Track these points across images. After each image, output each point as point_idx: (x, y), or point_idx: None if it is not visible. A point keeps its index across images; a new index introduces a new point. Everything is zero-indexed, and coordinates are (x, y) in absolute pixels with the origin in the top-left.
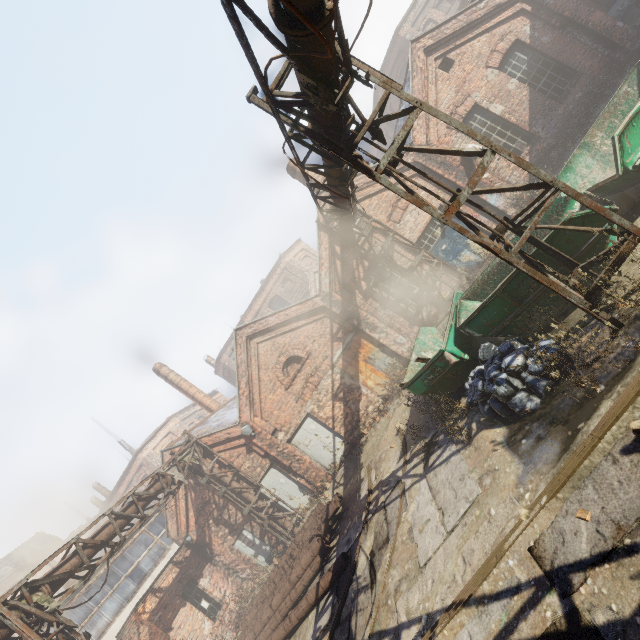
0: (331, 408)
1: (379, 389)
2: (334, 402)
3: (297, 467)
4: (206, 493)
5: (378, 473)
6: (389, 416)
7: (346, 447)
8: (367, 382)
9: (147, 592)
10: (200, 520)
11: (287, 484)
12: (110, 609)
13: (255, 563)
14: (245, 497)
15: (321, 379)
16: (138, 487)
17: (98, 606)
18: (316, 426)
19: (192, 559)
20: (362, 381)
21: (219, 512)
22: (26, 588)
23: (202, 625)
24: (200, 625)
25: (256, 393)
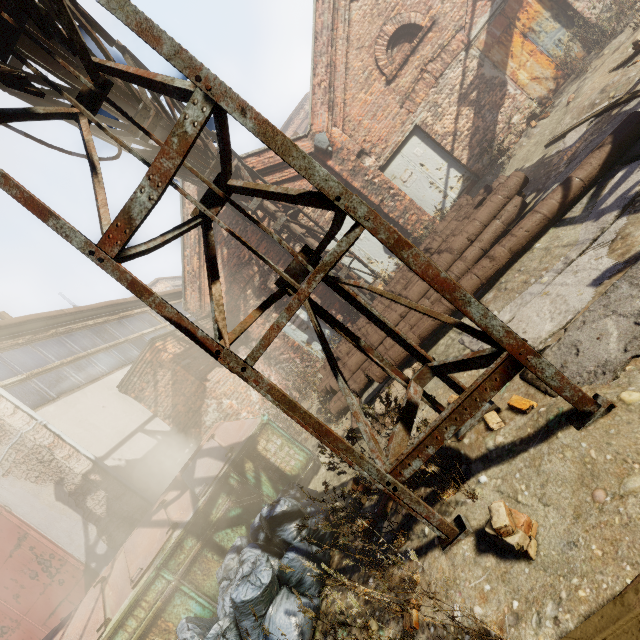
0: (454, 118)
1: (535, 88)
2: (460, 108)
3: (390, 207)
4: (245, 250)
5: (618, 89)
6: (568, 99)
7: (464, 185)
8: (518, 75)
9: (166, 335)
10: (233, 289)
11: (367, 240)
12: (106, 362)
13: (308, 351)
14: (310, 244)
15: (446, 67)
16: None
17: (87, 352)
18: (424, 151)
19: None
20: (511, 72)
21: (262, 279)
22: None
23: (247, 392)
24: (245, 391)
25: (339, 88)
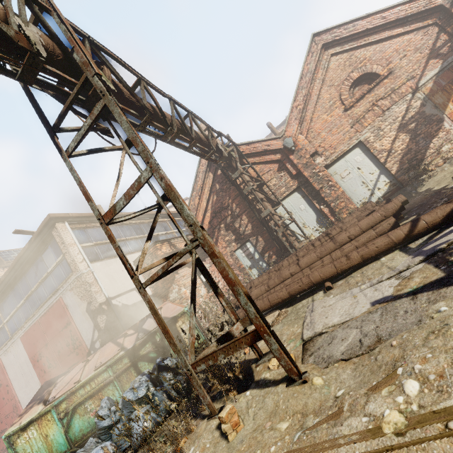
0: (391, 140)
1: None
2: (398, 133)
3: (326, 193)
4: (226, 200)
5: None
6: None
7: (390, 189)
8: None
9: (165, 240)
10: (214, 221)
11: (306, 211)
12: (133, 245)
13: (248, 273)
14: (264, 206)
15: (394, 103)
16: (195, 115)
17: (126, 238)
18: (362, 159)
19: (199, 247)
20: (449, 112)
21: (232, 219)
22: (89, 46)
23: (199, 287)
24: (198, 286)
25: (310, 110)
